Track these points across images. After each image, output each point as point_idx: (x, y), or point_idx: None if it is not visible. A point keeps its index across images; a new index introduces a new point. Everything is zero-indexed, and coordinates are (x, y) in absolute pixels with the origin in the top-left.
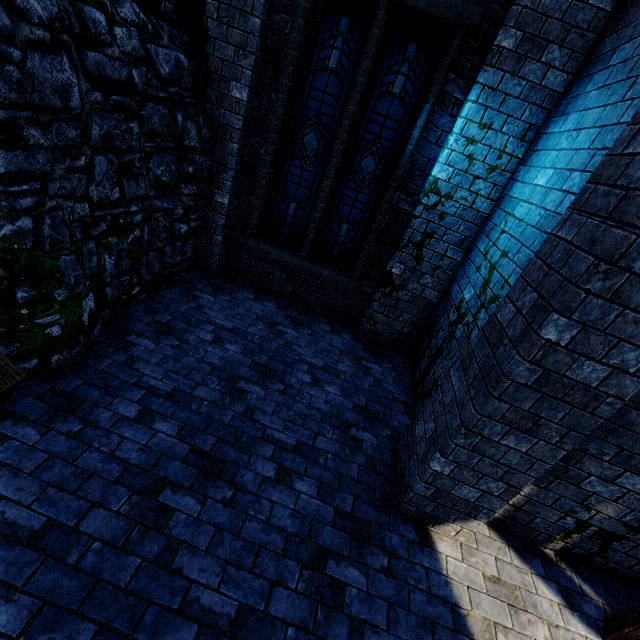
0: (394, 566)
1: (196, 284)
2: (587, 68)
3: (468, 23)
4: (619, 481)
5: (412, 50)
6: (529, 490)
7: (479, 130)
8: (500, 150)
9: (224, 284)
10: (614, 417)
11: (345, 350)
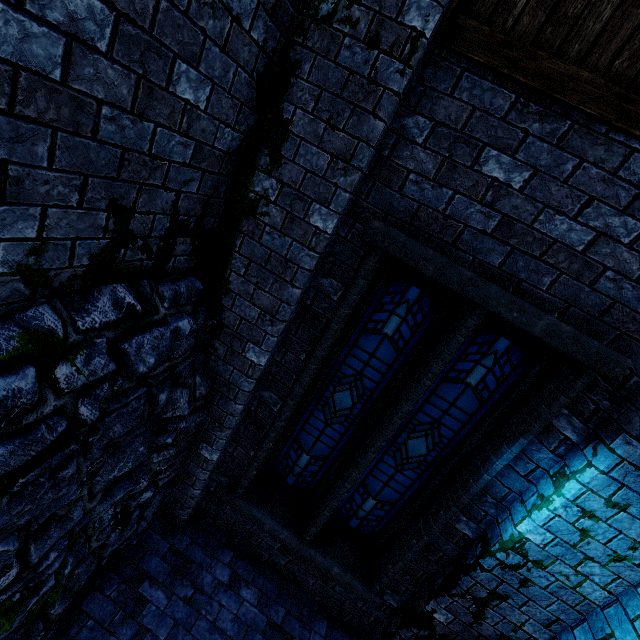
0: None
1: (150, 559)
2: None
3: (605, 369)
4: None
5: (502, 344)
6: None
7: (605, 506)
8: (635, 540)
9: (192, 548)
10: None
11: None
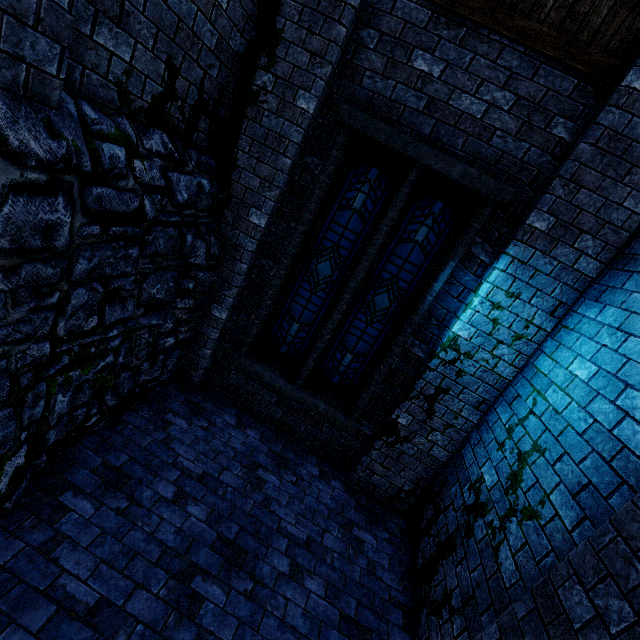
0: None
1: (171, 402)
2: (621, 261)
3: (499, 199)
4: None
5: (438, 206)
6: None
7: (506, 297)
8: (527, 320)
9: (204, 402)
10: None
11: (334, 509)
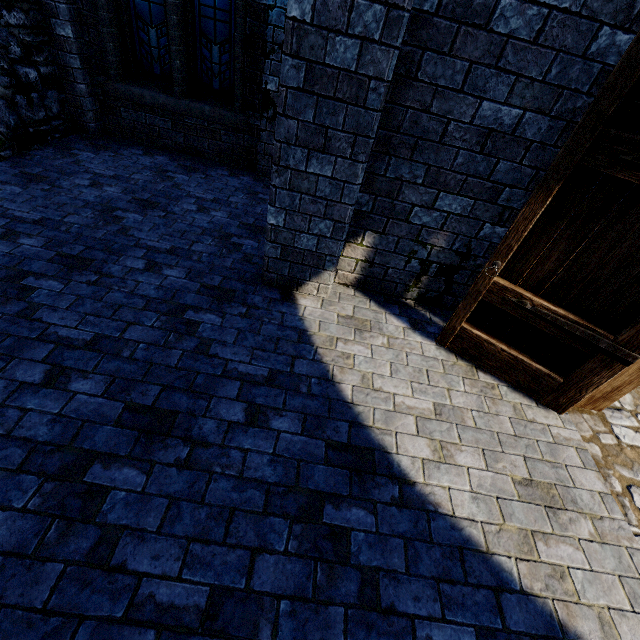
0: (252, 312)
1: (75, 145)
2: None
3: None
4: (438, 205)
5: None
6: (373, 240)
7: None
8: None
9: (108, 144)
10: (411, 128)
11: (241, 188)
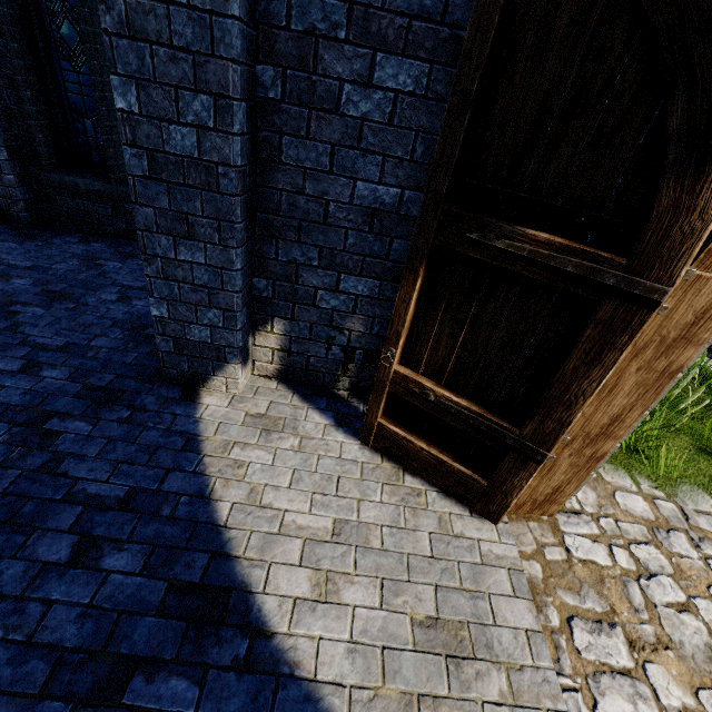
0: (135, 416)
1: None
2: None
3: None
4: (342, 288)
5: None
6: (283, 327)
7: None
8: None
9: (41, 233)
10: (290, 211)
11: None
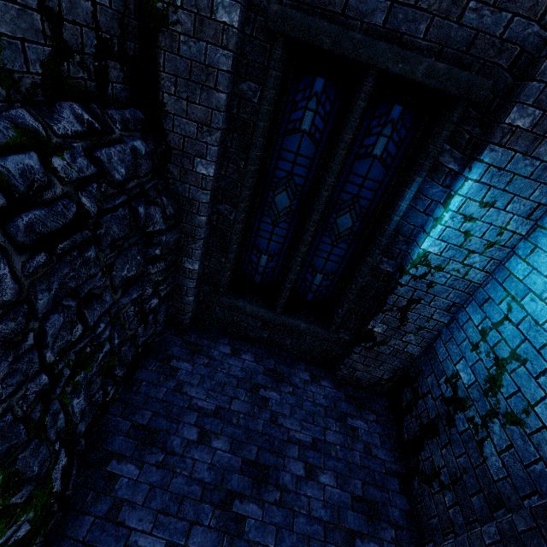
0: None
1: (171, 348)
2: None
3: (473, 96)
4: None
5: (397, 111)
6: None
7: (479, 208)
8: (501, 227)
9: (199, 339)
10: None
11: (328, 407)
